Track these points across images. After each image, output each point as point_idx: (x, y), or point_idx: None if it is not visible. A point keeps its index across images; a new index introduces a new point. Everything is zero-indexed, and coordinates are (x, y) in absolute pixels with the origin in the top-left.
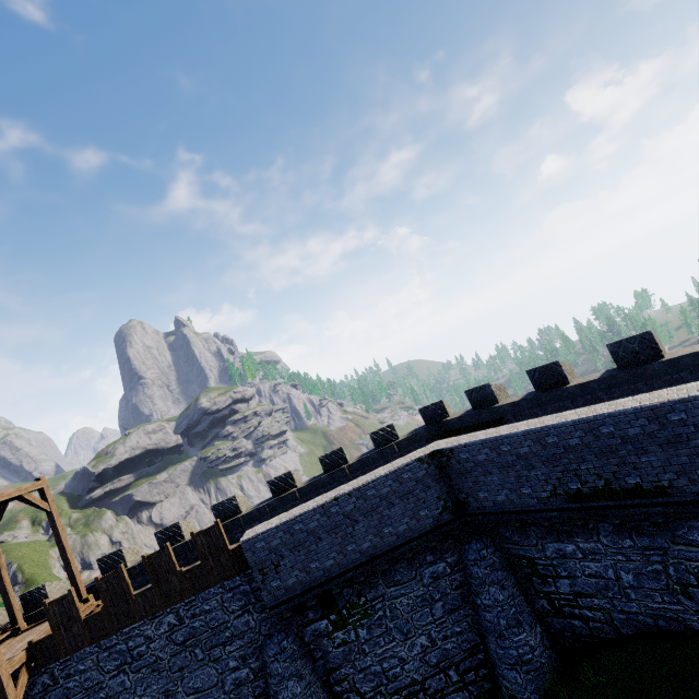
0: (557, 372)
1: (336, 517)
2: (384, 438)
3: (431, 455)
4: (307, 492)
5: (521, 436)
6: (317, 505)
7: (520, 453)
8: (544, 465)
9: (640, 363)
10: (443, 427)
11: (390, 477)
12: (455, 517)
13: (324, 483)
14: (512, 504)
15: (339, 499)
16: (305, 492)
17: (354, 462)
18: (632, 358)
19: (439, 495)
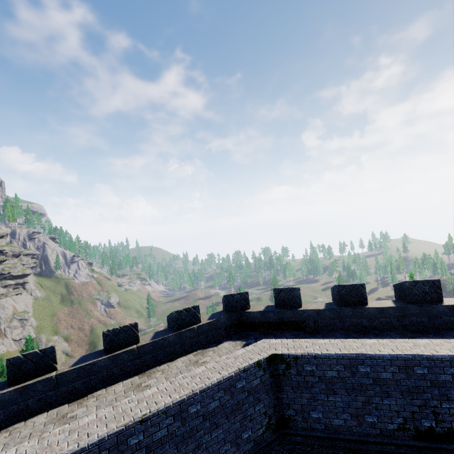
0: (361, 293)
1: (135, 452)
2: (187, 319)
3: (269, 360)
4: (71, 379)
5: (387, 360)
6: (108, 432)
7: (379, 378)
8: (402, 396)
9: (426, 301)
10: (243, 317)
11: (223, 386)
12: (276, 437)
13: (101, 367)
14: (349, 430)
15: (147, 421)
16: (67, 379)
17: (147, 343)
18: (421, 297)
19: (266, 409)
